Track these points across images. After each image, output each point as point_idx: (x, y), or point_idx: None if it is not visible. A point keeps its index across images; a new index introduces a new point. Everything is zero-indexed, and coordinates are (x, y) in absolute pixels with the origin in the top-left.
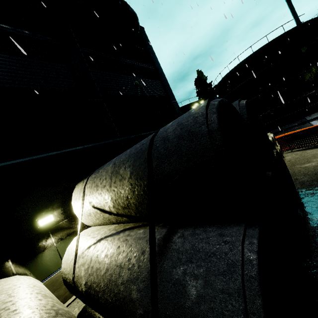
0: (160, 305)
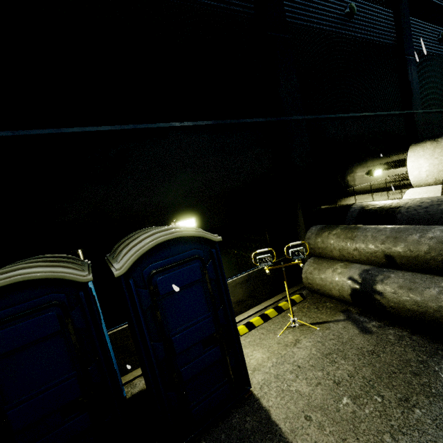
0: None
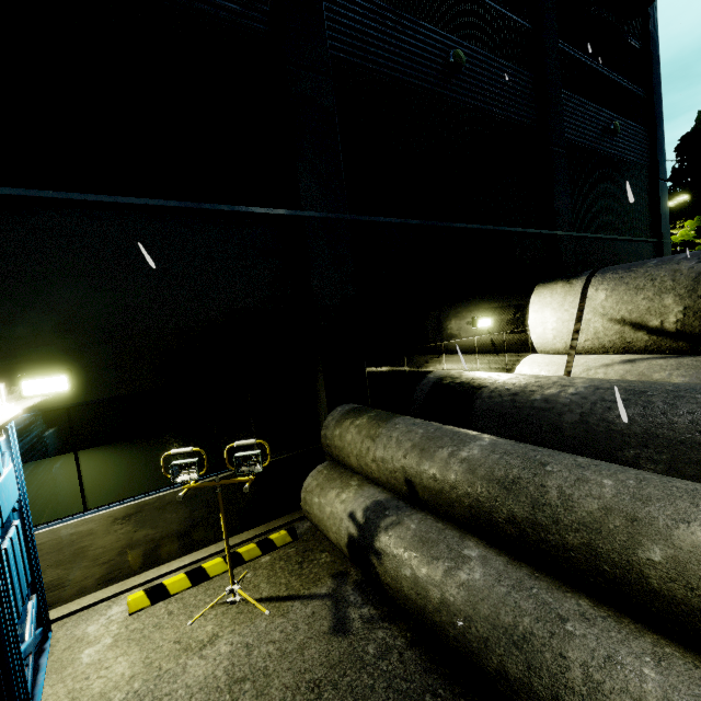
0: None
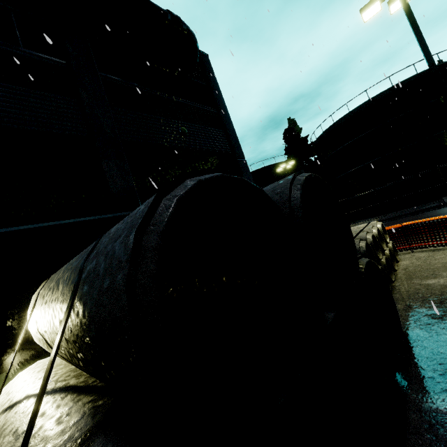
0: None
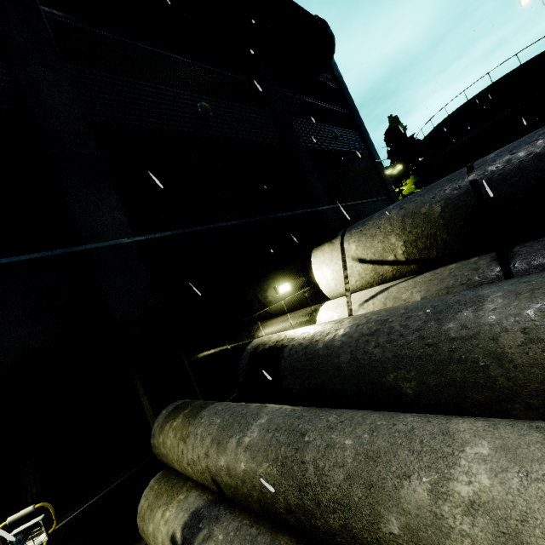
0: None
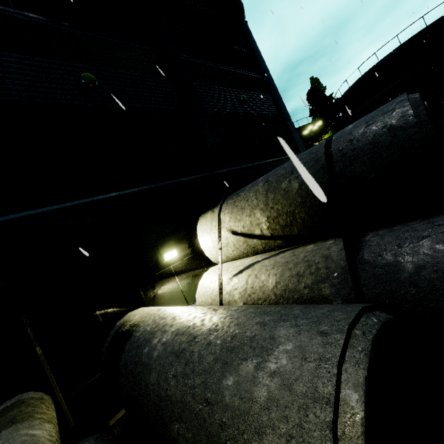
0: (366, 288)
